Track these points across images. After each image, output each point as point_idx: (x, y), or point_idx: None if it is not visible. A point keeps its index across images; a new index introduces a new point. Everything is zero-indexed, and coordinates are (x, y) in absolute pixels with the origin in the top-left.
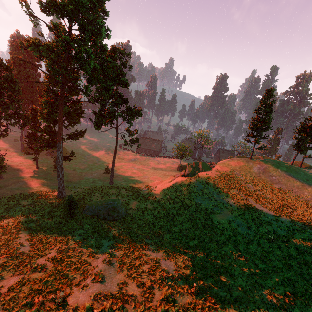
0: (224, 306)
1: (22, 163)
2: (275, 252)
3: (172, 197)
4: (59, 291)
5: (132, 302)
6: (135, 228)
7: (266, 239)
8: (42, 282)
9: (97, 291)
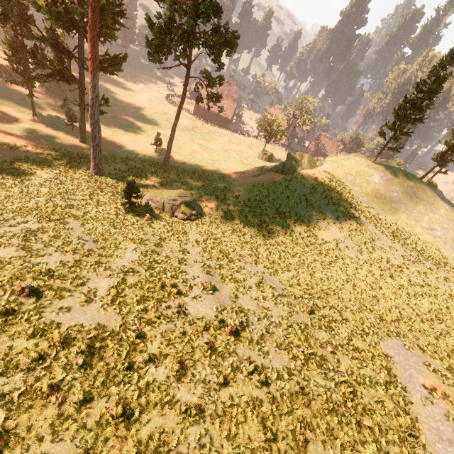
0: (337, 326)
1: (1, 98)
2: (386, 281)
3: (263, 199)
4: (168, 299)
5: (254, 316)
6: (219, 234)
7: (378, 267)
8: (144, 288)
9: (215, 304)
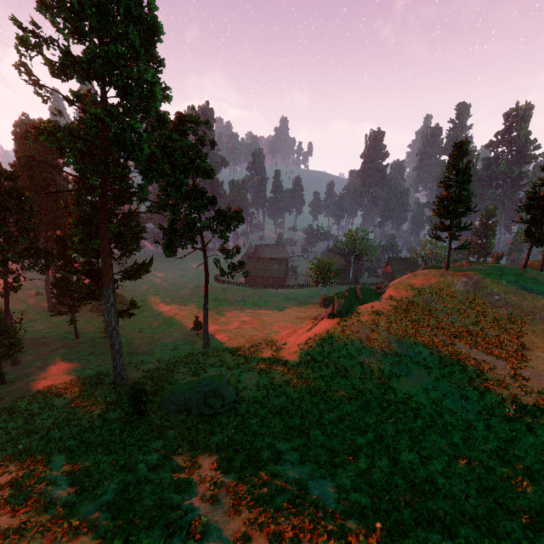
0: None
1: (52, 331)
2: (524, 440)
3: (316, 357)
4: None
5: None
6: (256, 424)
7: (501, 416)
8: None
9: None
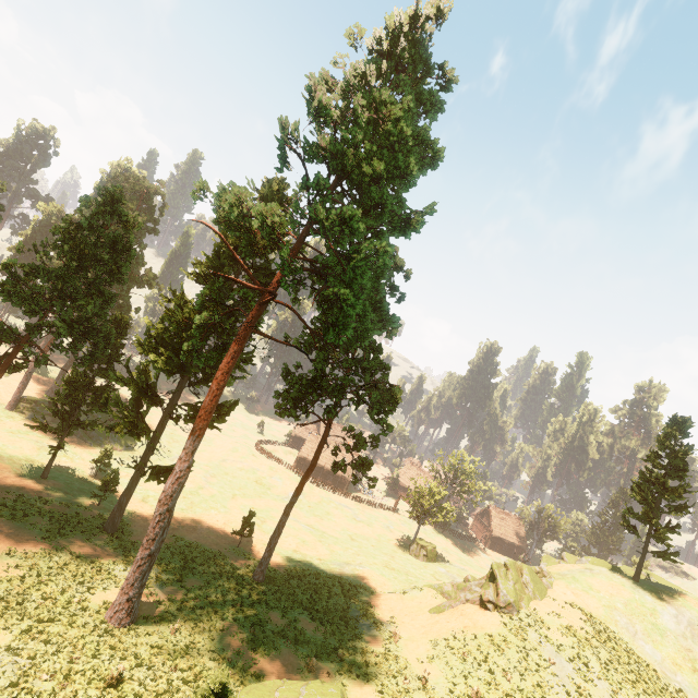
0: None
1: (3, 446)
2: None
3: (483, 692)
4: None
5: None
6: None
7: None
8: None
9: None
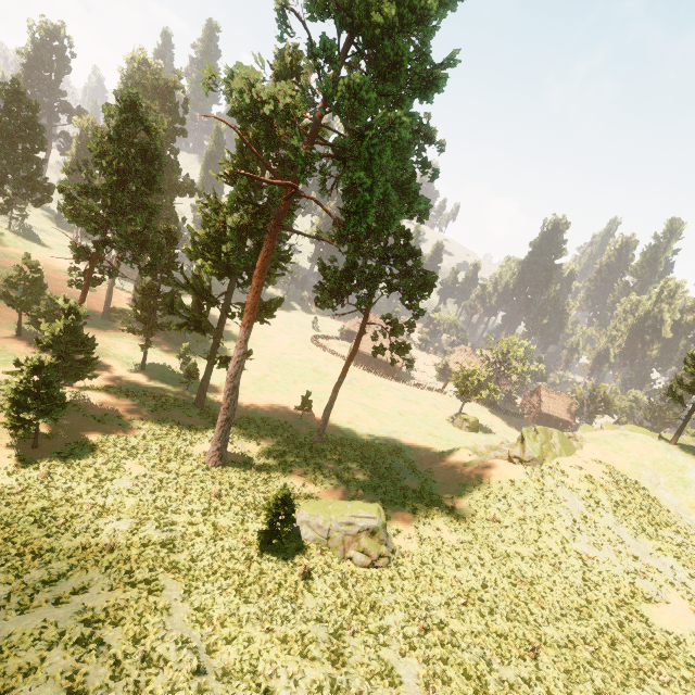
0: None
1: (107, 348)
2: None
3: (500, 517)
4: None
5: None
6: (440, 608)
7: None
8: None
9: None
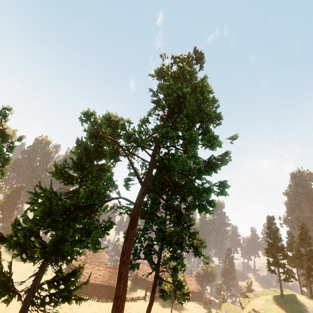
0: None
1: None
2: None
3: None
4: None
5: None
6: None
7: None
8: None
9: None
